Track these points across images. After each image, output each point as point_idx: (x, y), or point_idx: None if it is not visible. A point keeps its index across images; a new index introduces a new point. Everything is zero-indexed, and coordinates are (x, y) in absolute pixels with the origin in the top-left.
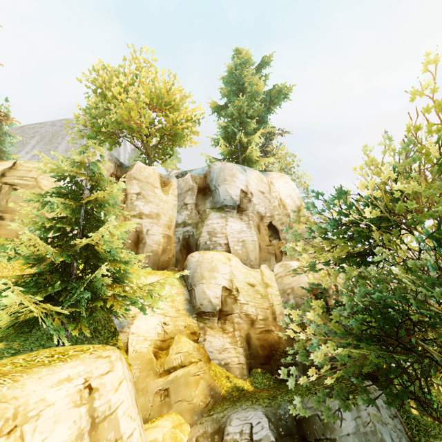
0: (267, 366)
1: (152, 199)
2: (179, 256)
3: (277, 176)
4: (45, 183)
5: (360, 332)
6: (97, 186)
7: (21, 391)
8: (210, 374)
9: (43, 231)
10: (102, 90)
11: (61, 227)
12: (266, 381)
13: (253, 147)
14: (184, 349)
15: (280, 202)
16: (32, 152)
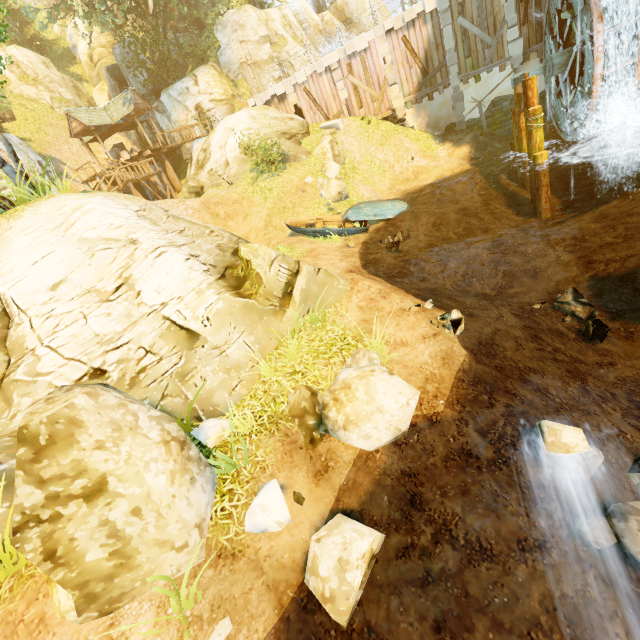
0: None
1: None
2: None
3: None
4: None
5: None
6: None
7: None
8: None
9: None
10: None
11: None
12: None
13: None
14: (98, 53)
15: None
16: None
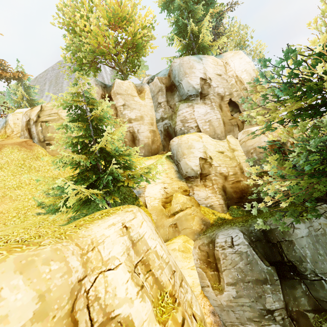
0: (240, 203)
1: (134, 106)
2: (164, 143)
3: (231, 55)
4: (64, 115)
5: (313, 170)
6: (94, 108)
7: (91, 232)
8: (201, 213)
9: (73, 147)
10: (71, 26)
11: (82, 142)
12: (240, 212)
13: (204, 33)
14: (181, 201)
15: (237, 79)
16: (49, 95)
